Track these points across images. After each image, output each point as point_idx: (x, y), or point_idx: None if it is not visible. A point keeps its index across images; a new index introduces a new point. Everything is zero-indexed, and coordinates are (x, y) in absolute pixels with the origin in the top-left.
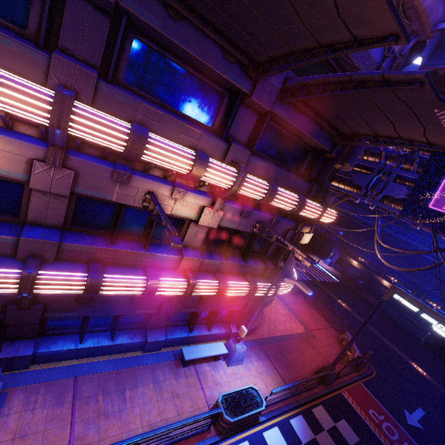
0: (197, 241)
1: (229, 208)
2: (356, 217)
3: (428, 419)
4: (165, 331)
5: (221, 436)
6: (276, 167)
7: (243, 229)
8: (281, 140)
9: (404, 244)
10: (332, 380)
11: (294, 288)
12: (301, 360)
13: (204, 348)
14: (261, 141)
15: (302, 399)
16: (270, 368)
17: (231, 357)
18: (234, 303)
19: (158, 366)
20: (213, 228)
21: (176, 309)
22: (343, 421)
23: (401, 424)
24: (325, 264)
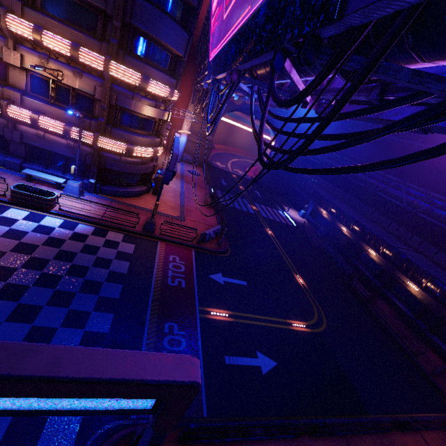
0: (21, 84)
1: (27, 53)
2: (329, 162)
3: (242, 287)
4: (25, 162)
5: (10, 201)
6: (55, 21)
7: (49, 75)
8: (67, 4)
9: (367, 185)
10: (152, 230)
11: (127, 150)
12: (141, 218)
13: (45, 175)
14: (47, 3)
15: (105, 223)
16: (102, 208)
17: (65, 187)
18: (74, 151)
19: (8, 174)
20: (37, 78)
21: (18, 136)
22: (131, 245)
23: (198, 272)
24: (298, 216)
